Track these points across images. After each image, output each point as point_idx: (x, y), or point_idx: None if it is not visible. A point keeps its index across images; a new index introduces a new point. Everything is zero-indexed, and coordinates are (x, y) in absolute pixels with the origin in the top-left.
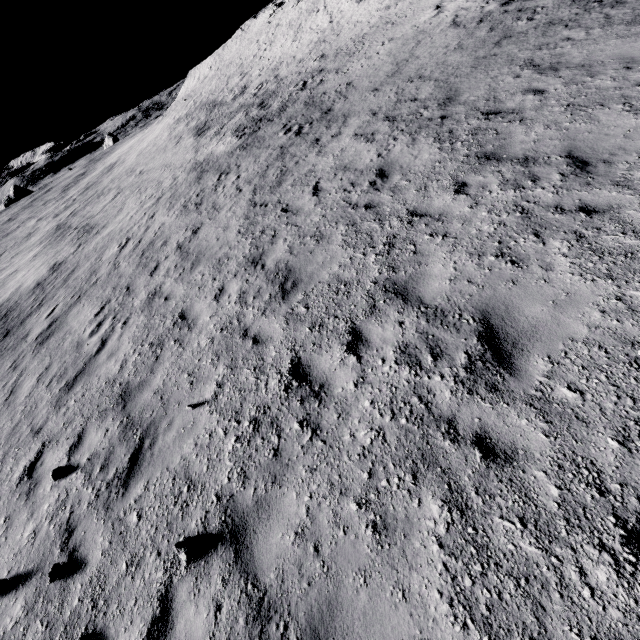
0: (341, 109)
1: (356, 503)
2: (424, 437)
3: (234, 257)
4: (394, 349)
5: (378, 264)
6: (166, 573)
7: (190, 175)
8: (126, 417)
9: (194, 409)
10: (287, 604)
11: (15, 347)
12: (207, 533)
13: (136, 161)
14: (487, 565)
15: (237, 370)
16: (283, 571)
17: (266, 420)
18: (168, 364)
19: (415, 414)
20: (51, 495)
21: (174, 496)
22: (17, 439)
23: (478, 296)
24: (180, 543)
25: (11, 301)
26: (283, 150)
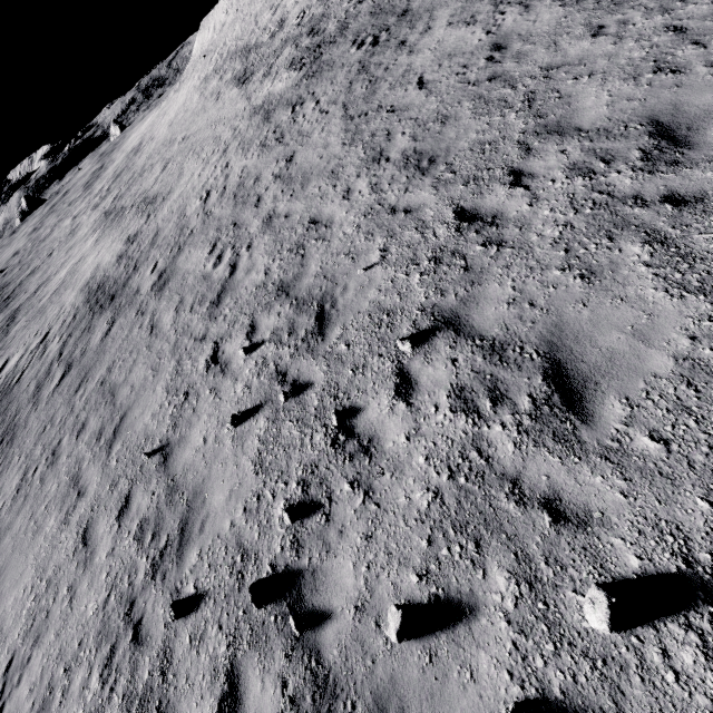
0: (421, 6)
1: (559, 270)
2: (612, 214)
3: (349, 164)
4: (562, 170)
5: (521, 118)
6: (394, 362)
7: (253, 120)
8: (294, 300)
9: (365, 272)
10: (517, 338)
11: (131, 302)
12: (421, 331)
13: (170, 132)
14: (693, 262)
15: (397, 235)
16: (505, 325)
17: (446, 254)
18: (318, 256)
19: (598, 203)
20: (248, 364)
21: (376, 324)
22: (184, 349)
23: (641, 107)
24: (401, 339)
25: (97, 277)
26: (363, 63)
